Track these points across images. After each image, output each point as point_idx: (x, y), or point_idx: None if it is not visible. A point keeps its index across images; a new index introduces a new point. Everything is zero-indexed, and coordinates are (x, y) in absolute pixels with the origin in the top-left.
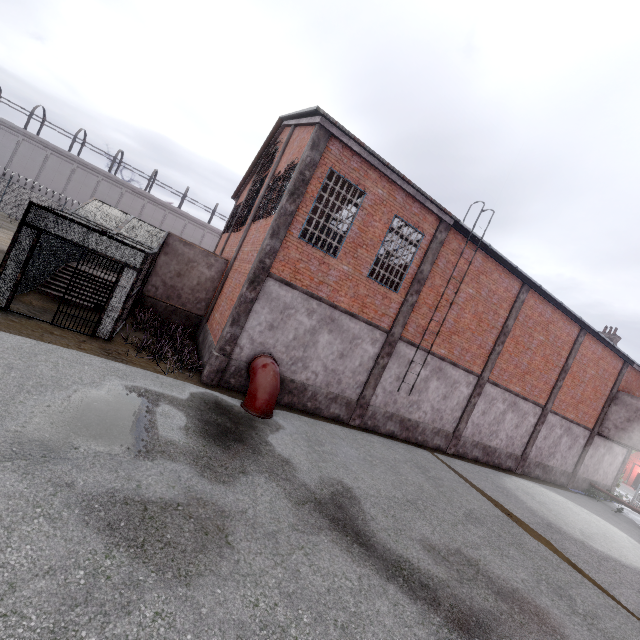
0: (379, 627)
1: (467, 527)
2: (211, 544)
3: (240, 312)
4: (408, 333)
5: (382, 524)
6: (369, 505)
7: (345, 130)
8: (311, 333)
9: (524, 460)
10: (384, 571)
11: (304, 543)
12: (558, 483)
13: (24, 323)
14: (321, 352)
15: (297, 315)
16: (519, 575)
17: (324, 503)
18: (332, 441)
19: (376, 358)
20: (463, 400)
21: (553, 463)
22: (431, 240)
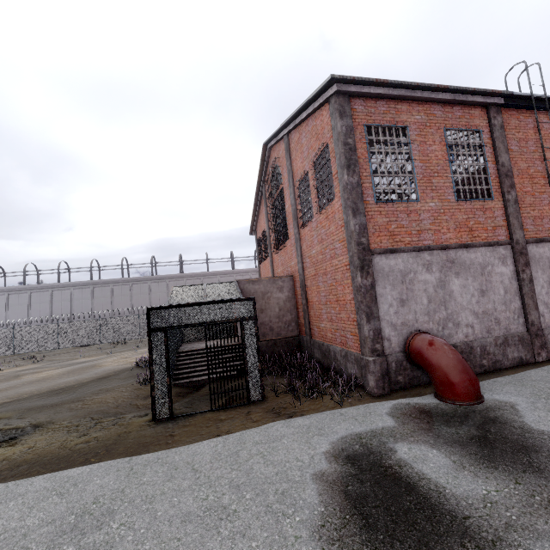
0: None
1: None
2: None
3: (368, 304)
4: (529, 232)
5: None
6: None
7: (364, 79)
8: (440, 287)
9: None
10: None
11: None
12: None
13: (194, 423)
14: (461, 300)
15: (417, 276)
16: None
17: None
18: None
19: (516, 276)
20: None
21: None
22: (490, 131)
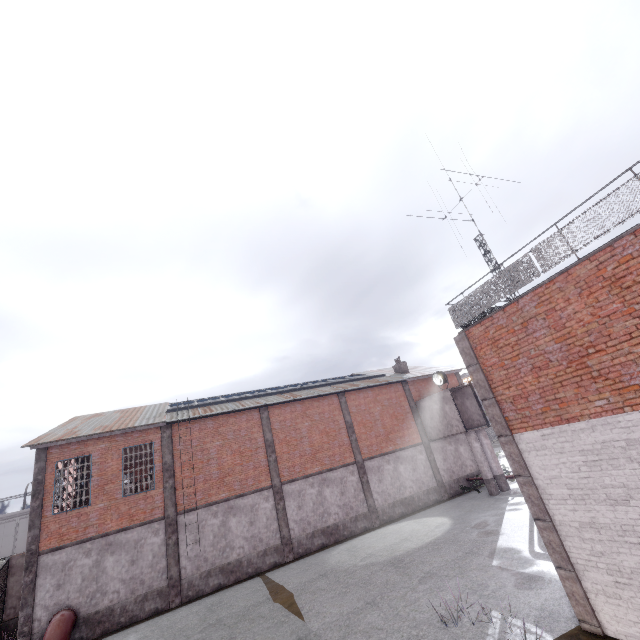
0: None
1: (189, 639)
2: None
3: (25, 595)
4: (183, 505)
5: None
6: None
7: (47, 442)
8: (96, 566)
9: (374, 512)
10: None
11: None
12: (431, 503)
13: None
14: (113, 573)
15: (77, 562)
16: None
17: None
18: None
19: (166, 542)
20: (271, 512)
21: (409, 492)
22: (161, 441)
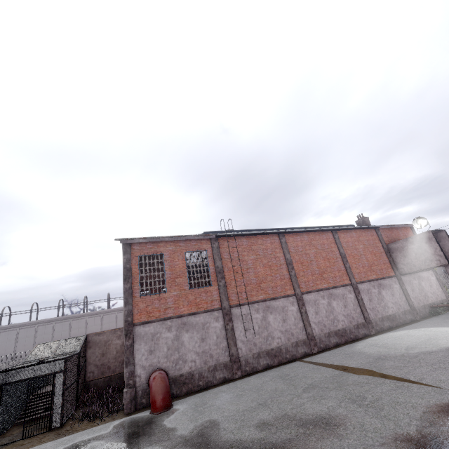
0: None
1: (301, 396)
2: None
3: (128, 356)
4: (233, 301)
5: (230, 429)
6: (226, 423)
7: (133, 239)
8: (176, 339)
9: (369, 323)
10: None
11: None
12: (408, 321)
13: None
14: (189, 346)
15: (162, 335)
16: (327, 405)
17: (191, 439)
18: (215, 397)
19: (224, 327)
20: (297, 314)
21: (391, 311)
22: (212, 250)
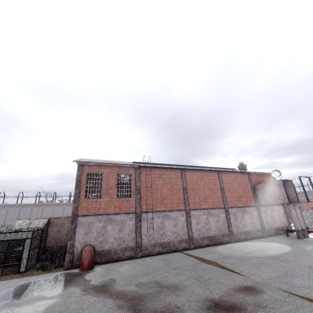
0: (92, 309)
1: (169, 272)
2: (39, 309)
3: (71, 234)
4: (144, 209)
5: (121, 284)
6: (120, 281)
7: (85, 162)
8: (103, 228)
9: (232, 234)
10: (108, 296)
11: (78, 299)
12: (258, 236)
13: None
14: (111, 233)
15: (95, 224)
16: (180, 279)
17: (97, 287)
18: (120, 266)
19: (135, 224)
20: (184, 222)
21: (248, 229)
22: (135, 174)
